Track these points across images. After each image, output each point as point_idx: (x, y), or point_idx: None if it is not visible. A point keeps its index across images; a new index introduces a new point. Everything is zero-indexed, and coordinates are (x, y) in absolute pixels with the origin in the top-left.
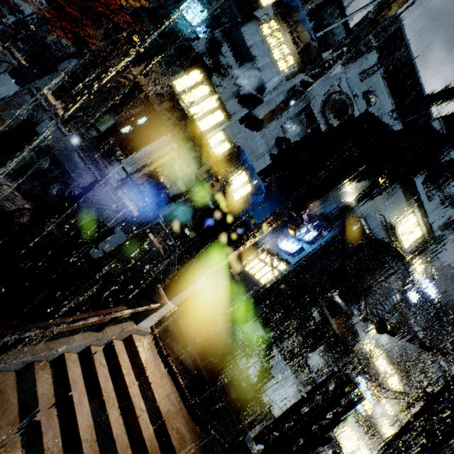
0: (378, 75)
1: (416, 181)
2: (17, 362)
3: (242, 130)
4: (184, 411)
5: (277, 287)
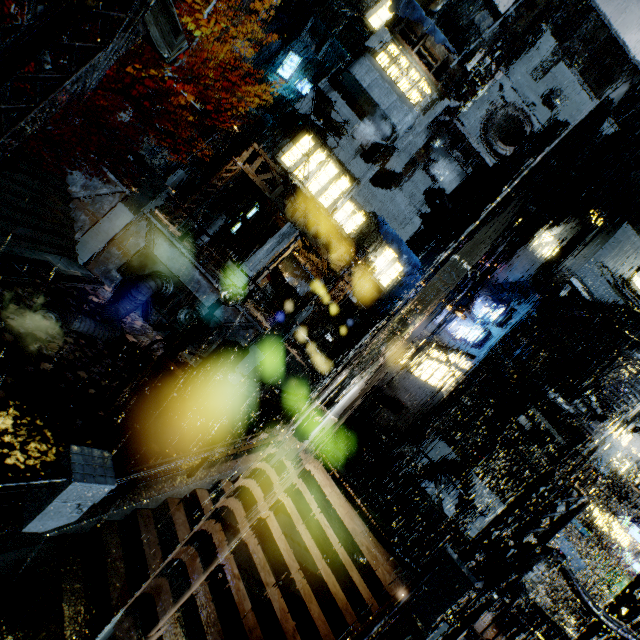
0: (561, 65)
1: None
2: (209, 480)
3: (376, 193)
4: (370, 534)
5: (462, 392)
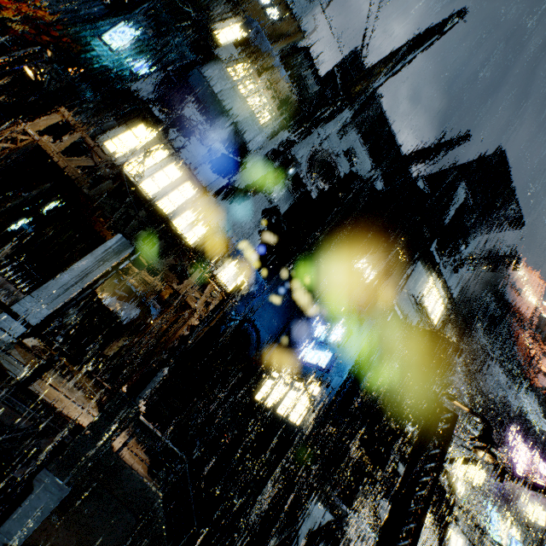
0: (353, 132)
1: (431, 250)
2: None
3: (217, 204)
4: None
5: (326, 430)
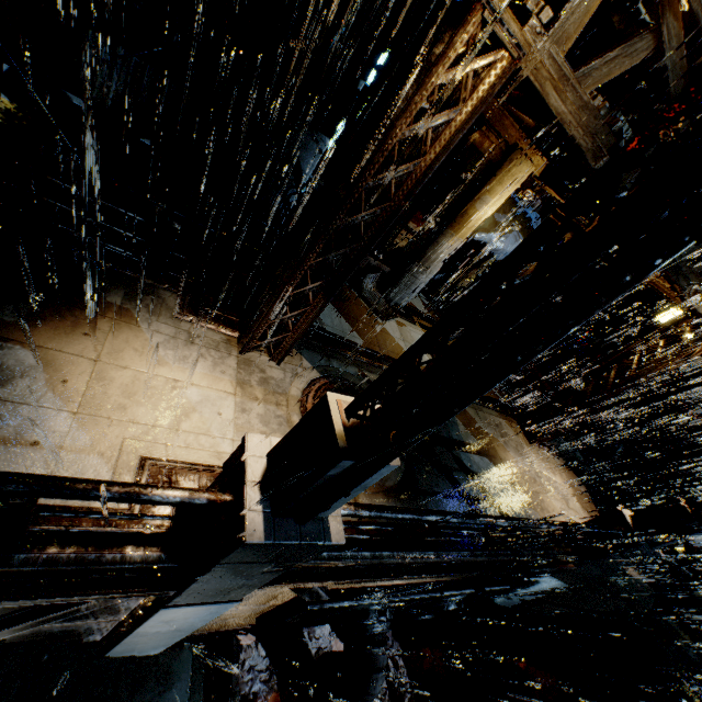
0: None
1: None
2: None
3: None
4: None
5: None
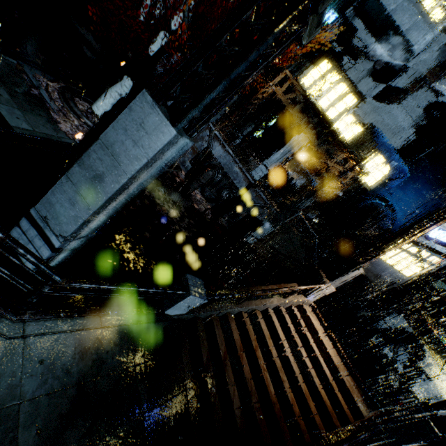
0: None
1: None
2: (249, 308)
3: (377, 107)
4: (345, 369)
5: (429, 282)
